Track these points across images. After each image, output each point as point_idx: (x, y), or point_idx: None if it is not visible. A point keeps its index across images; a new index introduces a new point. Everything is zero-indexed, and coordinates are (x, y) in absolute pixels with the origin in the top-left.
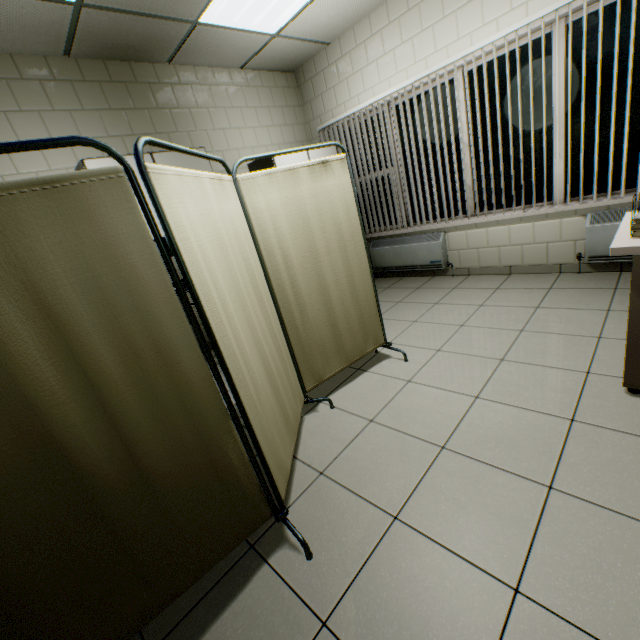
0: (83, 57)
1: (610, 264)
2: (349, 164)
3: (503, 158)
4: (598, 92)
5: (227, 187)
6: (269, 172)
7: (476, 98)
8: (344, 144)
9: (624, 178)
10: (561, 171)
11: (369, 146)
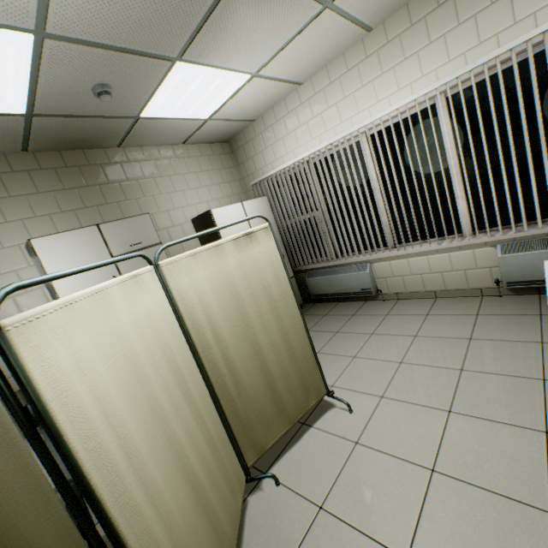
0: (40, 150)
1: (527, 287)
2: (273, 231)
3: (412, 200)
4: (485, 147)
5: (145, 280)
6: (193, 252)
7: (381, 155)
8: (274, 194)
9: (524, 215)
10: (465, 209)
11: (296, 194)
